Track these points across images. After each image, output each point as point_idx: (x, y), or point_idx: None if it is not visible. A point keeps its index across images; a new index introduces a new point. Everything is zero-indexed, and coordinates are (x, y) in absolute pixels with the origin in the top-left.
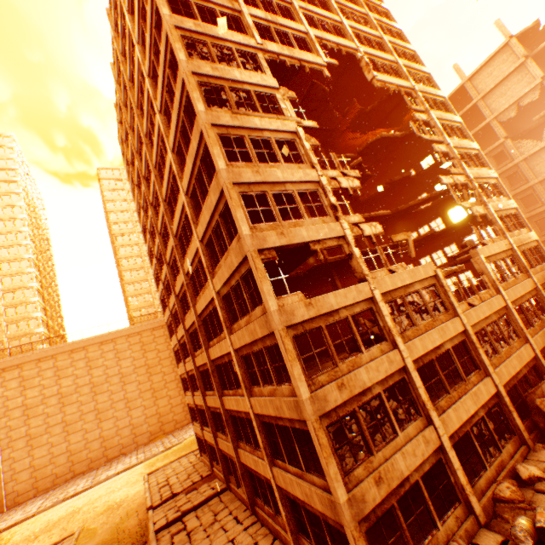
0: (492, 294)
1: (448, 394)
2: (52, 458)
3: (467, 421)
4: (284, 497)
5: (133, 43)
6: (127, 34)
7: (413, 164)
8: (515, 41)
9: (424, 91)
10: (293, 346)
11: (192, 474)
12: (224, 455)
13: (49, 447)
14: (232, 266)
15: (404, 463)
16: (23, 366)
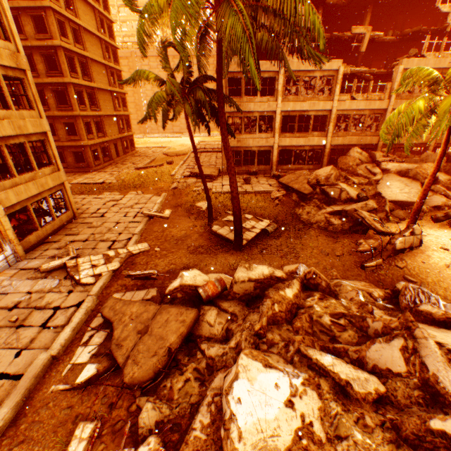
0: (383, 98)
1: (293, 133)
2: None
3: (295, 147)
4: None
5: None
6: None
7: None
8: None
9: None
10: (225, 82)
11: (215, 146)
12: None
13: None
14: None
15: (252, 143)
16: (149, 59)
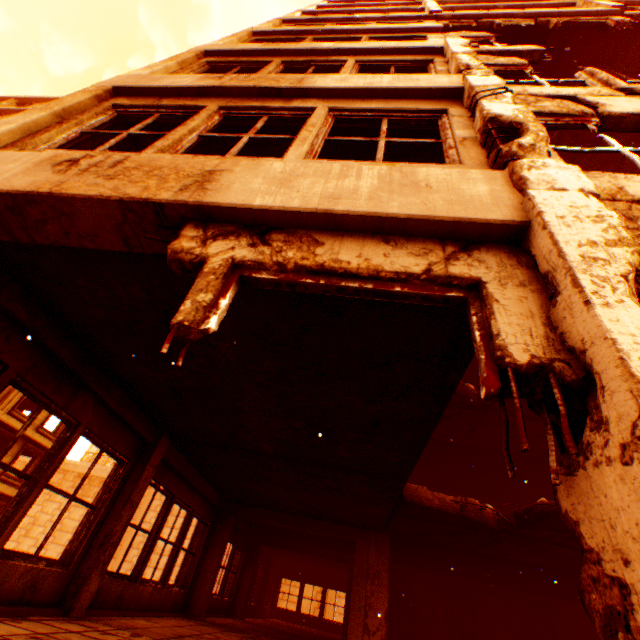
0: None
1: None
2: None
3: None
4: None
5: None
6: None
7: None
8: None
9: None
10: None
11: None
12: None
13: None
14: None
15: None
16: None
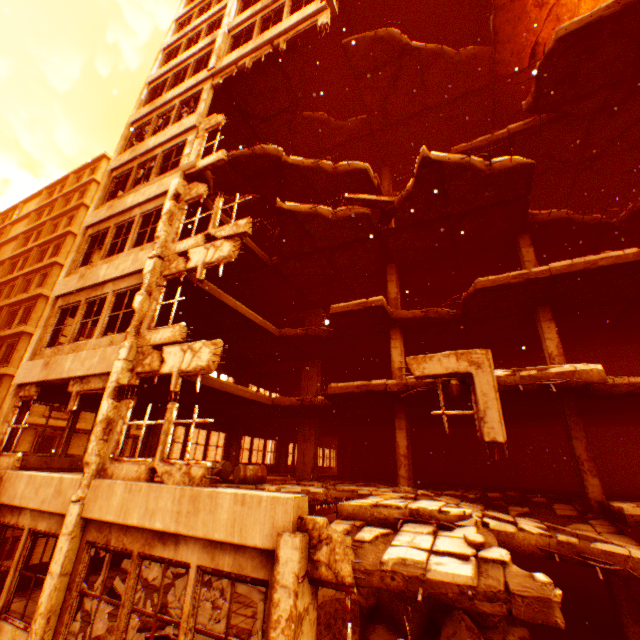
0: None
1: None
2: None
3: None
4: None
5: None
6: None
7: None
8: None
9: None
10: None
11: None
12: None
13: None
14: None
15: None
16: None
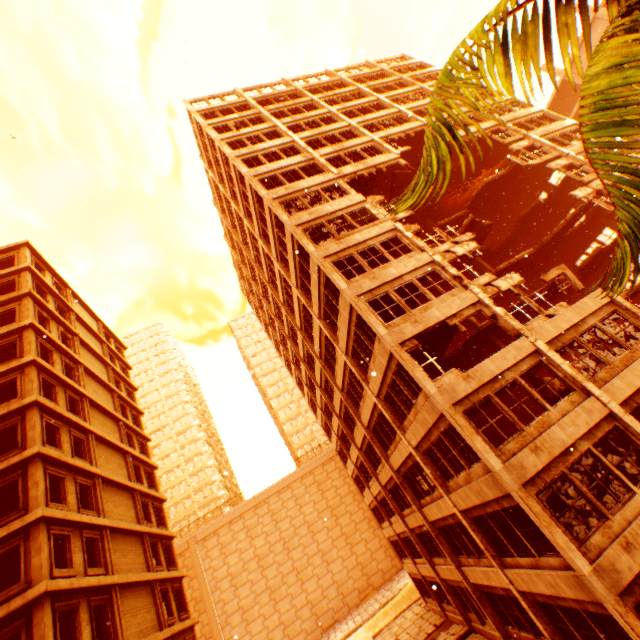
0: None
1: None
2: (268, 633)
3: None
4: (533, 605)
5: (239, 217)
6: (234, 213)
7: (540, 187)
8: (603, 10)
9: (513, 119)
10: (466, 421)
11: (423, 625)
12: (450, 586)
13: (262, 620)
14: (382, 366)
15: None
16: (218, 532)
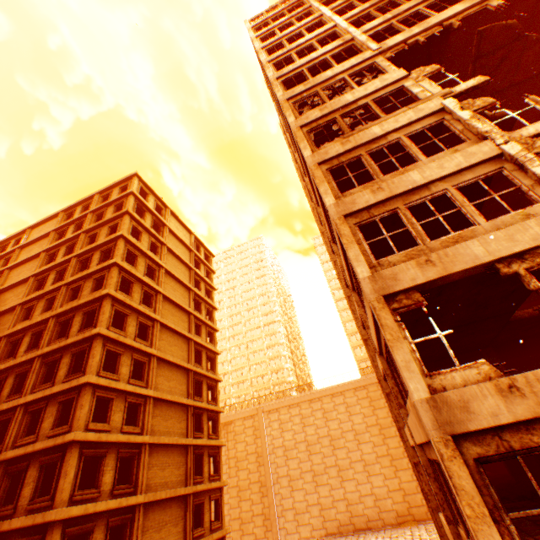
0: None
1: None
2: (307, 506)
3: None
4: None
5: None
6: None
7: None
8: None
9: None
10: (477, 481)
11: None
12: None
13: (304, 493)
14: (370, 320)
15: None
16: (279, 410)
